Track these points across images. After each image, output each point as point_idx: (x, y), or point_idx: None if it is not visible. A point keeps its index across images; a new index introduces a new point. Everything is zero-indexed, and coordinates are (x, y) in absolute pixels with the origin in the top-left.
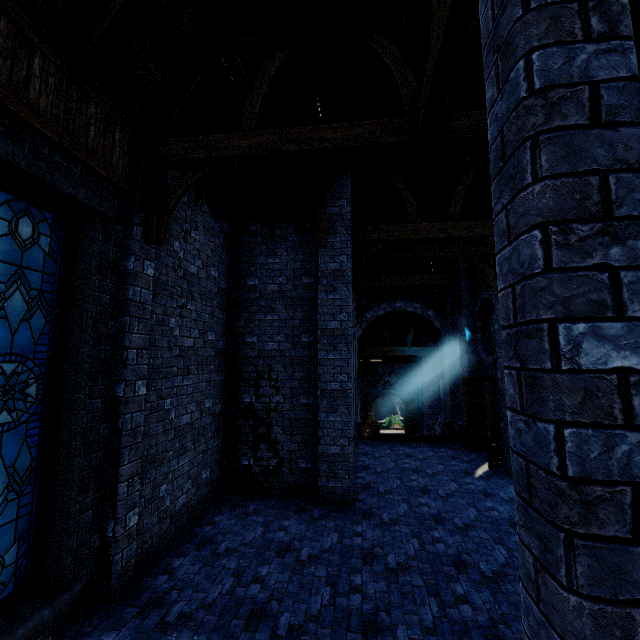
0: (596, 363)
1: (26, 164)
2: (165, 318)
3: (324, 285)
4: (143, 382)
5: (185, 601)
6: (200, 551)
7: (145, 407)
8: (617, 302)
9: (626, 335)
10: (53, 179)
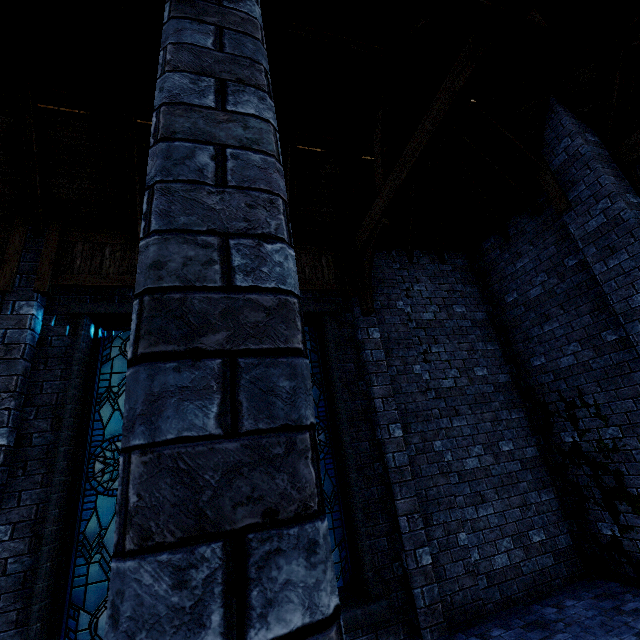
0: None
1: None
2: (407, 367)
3: (593, 254)
4: (397, 425)
5: None
6: (526, 631)
7: (409, 448)
8: None
9: None
10: None
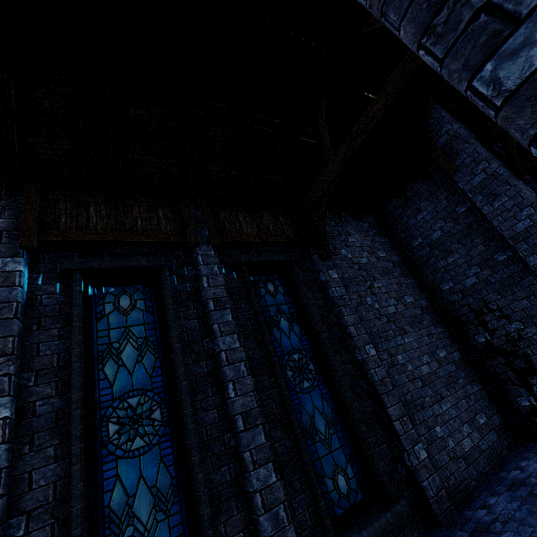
0: (522, 74)
1: (256, 258)
2: (362, 300)
3: (481, 200)
4: (370, 346)
5: (512, 532)
6: (513, 491)
7: (382, 364)
8: (506, 19)
9: (535, 28)
10: (267, 258)
